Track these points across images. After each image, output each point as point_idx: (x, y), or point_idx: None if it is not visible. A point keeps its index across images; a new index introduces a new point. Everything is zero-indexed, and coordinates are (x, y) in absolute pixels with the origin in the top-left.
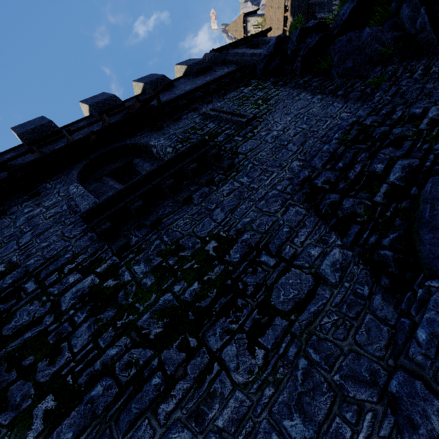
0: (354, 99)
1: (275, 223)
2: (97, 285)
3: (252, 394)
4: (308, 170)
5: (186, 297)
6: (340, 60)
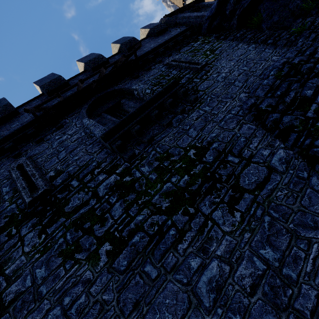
0: (281, 46)
1: (234, 135)
2: (119, 180)
3: (237, 237)
4: (253, 99)
5: (181, 184)
6: (268, 16)
